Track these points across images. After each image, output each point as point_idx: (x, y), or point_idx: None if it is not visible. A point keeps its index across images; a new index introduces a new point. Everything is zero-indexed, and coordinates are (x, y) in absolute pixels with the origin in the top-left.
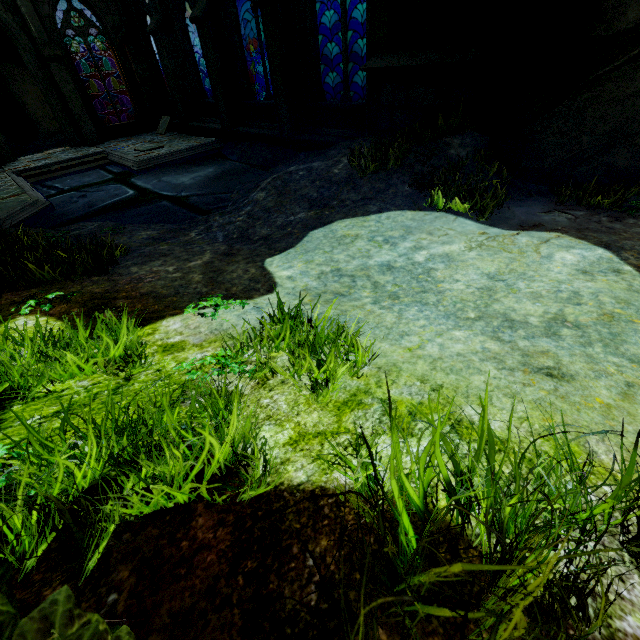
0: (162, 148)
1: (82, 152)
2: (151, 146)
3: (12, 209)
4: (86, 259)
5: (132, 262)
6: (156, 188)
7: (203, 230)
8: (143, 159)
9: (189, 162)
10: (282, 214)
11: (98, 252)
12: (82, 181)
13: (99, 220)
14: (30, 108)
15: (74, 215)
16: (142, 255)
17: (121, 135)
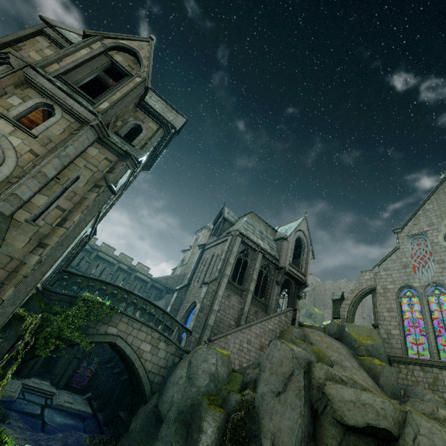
0: (72, 404)
1: (50, 388)
2: (70, 401)
3: (6, 395)
4: (1, 417)
5: (7, 426)
6: (47, 416)
7: (33, 433)
8: (59, 403)
9: (72, 415)
10: (54, 442)
11: (5, 418)
12: (34, 399)
13: (18, 414)
14: (60, 362)
15: (15, 408)
16: (11, 426)
17: (71, 390)
